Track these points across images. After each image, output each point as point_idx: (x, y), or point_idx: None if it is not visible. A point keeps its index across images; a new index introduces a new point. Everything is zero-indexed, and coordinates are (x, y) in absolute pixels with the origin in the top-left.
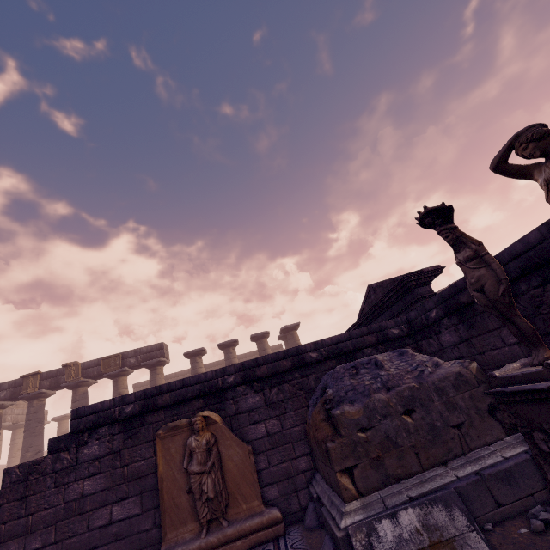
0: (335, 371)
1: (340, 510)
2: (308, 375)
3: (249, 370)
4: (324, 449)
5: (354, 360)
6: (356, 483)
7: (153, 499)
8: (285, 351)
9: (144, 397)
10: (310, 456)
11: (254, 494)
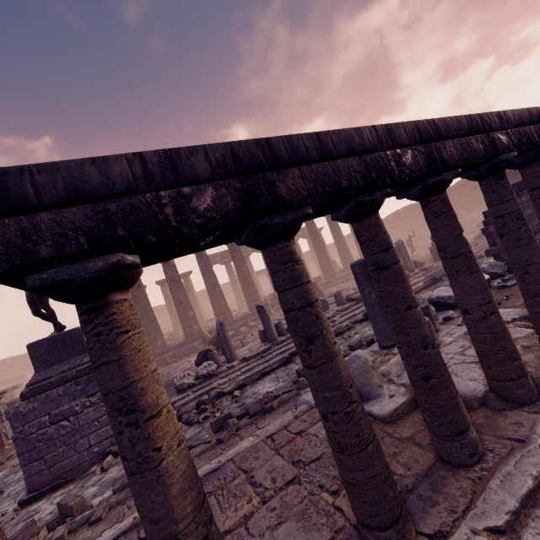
0: None
1: None
2: None
3: None
4: None
5: None
6: None
7: None
8: None
9: None
10: None
11: None
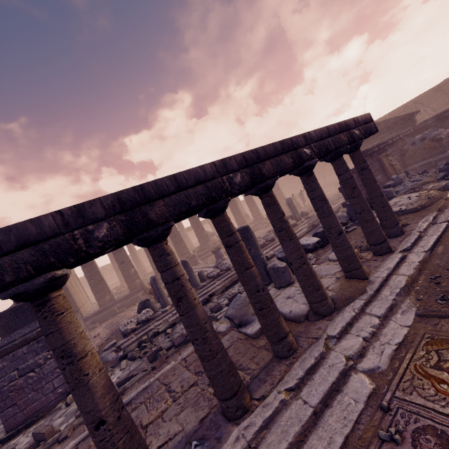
0: (427, 133)
1: (446, 153)
2: (396, 144)
3: (392, 140)
4: (437, 145)
5: (403, 140)
6: (447, 149)
7: (383, 175)
8: (396, 135)
9: (377, 146)
10: (403, 165)
11: (402, 171)
